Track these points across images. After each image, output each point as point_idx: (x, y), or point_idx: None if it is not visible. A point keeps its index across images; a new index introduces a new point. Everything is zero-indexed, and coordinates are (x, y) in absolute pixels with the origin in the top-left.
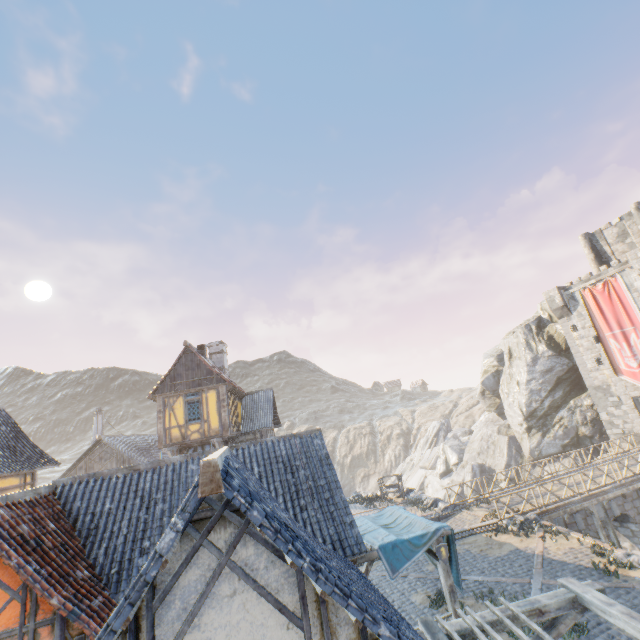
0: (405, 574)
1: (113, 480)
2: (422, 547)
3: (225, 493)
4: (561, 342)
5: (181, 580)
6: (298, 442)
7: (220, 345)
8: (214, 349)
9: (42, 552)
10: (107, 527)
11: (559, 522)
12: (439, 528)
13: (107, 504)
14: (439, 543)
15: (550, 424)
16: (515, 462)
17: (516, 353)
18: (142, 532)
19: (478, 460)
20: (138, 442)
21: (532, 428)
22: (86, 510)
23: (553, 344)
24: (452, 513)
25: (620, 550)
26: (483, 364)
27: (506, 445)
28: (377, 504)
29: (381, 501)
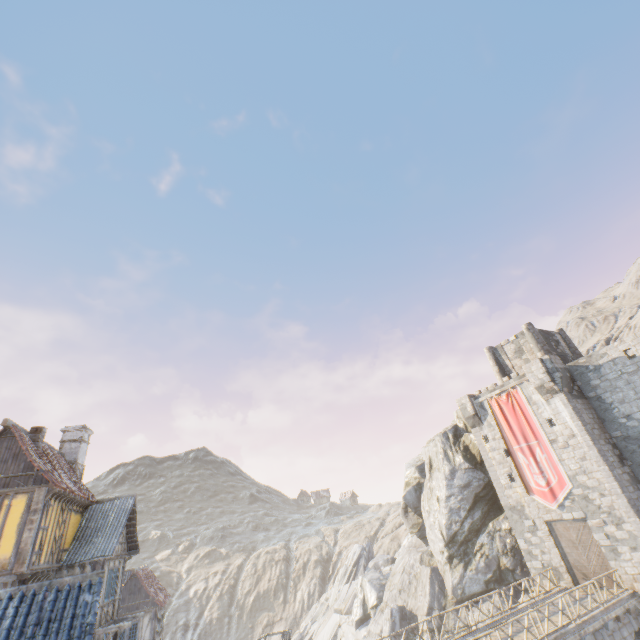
0: None
1: None
2: None
3: None
4: (476, 453)
5: None
6: (49, 599)
7: (81, 430)
8: (70, 435)
9: None
10: None
11: None
12: None
13: None
14: None
15: (471, 552)
16: (438, 604)
17: (436, 463)
18: None
19: (399, 600)
20: None
21: (454, 557)
22: None
23: (469, 455)
24: None
25: None
26: (405, 474)
27: (429, 579)
28: None
29: None
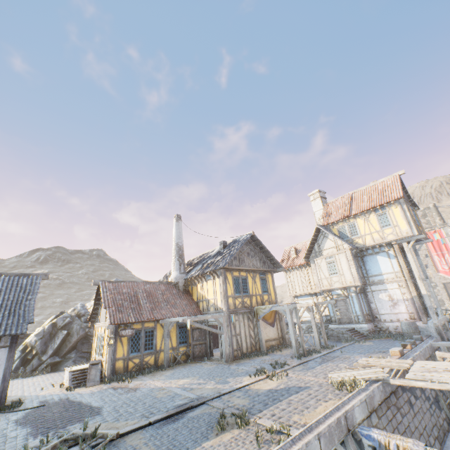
0: None
1: None
2: None
3: None
4: None
5: None
6: None
7: (324, 193)
8: (322, 194)
9: None
10: None
11: None
12: None
13: None
14: None
15: None
16: None
17: None
18: None
19: None
20: None
21: None
22: None
23: None
24: None
25: None
26: None
27: None
28: None
29: None
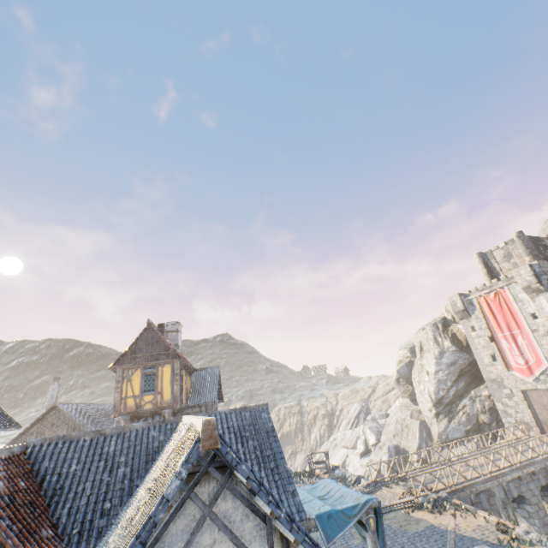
0: (333, 547)
1: (80, 443)
2: (353, 518)
3: (220, 448)
4: (462, 339)
5: (170, 528)
6: (248, 415)
7: (176, 324)
8: (171, 328)
9: (14, 508)
10: (72, 488)
11: (466, 501)
12: (368, 500)
13: (73, 465)
14: (368, 514)
15: (455, 411)
16: (426, 445)
17: (426, 347)
18: (104, 494)
19: (394, 441)
20: (89, 410)
21: (440, 414)
22: (53, 470)
23: (456, 341)
24: (373, 490)
25: (520, 528)
26: (398, 355)
27: (418, 428)
28: (306, 479)
29: (309, 477)
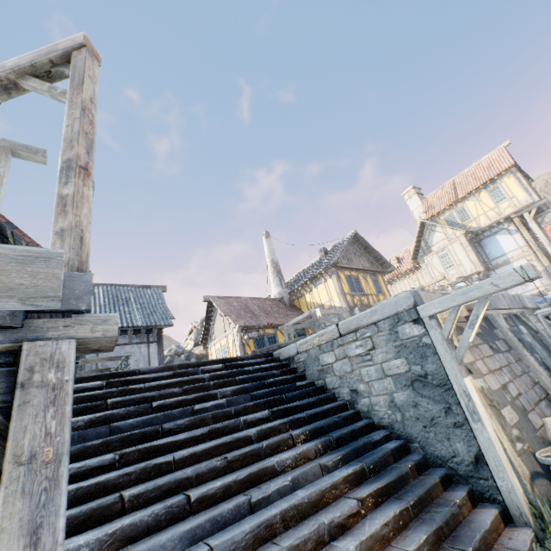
0: None
1: None
2: None
3: None
4: None
5: None
6: None
7: (419, 190)
8: (417, 191)
9: None
10: None
11: None
12: None
13: None
14: None
15: None
16: None
17: None
18: None
19: None
20: None
21: None
22: None
23: None
24: None
25: None
26: None
27: None
28: None
29: None
